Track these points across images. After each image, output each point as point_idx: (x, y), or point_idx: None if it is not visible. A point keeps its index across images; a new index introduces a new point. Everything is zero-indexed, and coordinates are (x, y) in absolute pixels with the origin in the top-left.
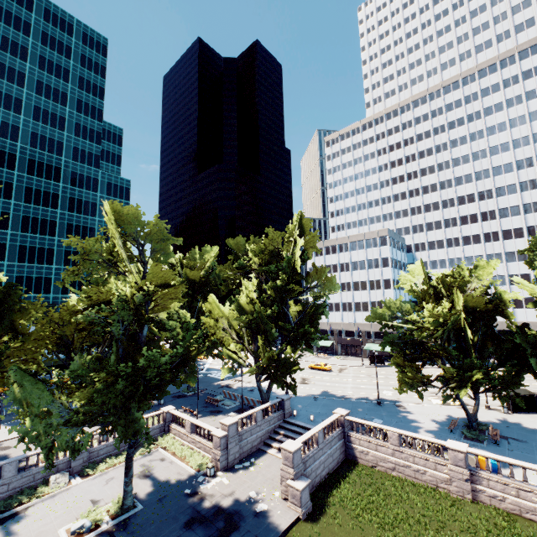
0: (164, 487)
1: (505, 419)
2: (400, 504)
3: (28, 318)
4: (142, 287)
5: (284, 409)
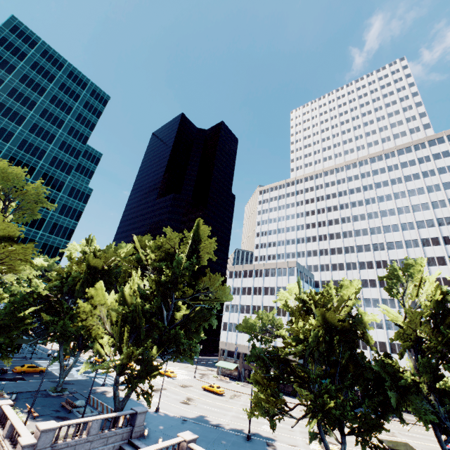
0: None
1: None
2: None
3: None
4: None
5: (134, 426)
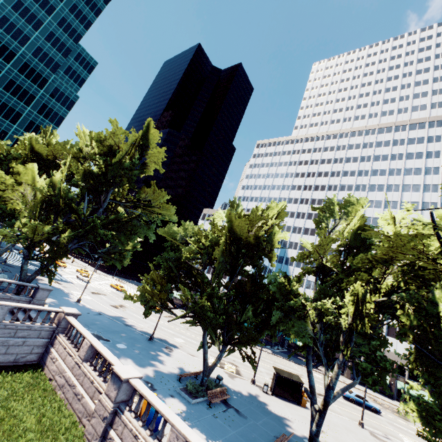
0: None
1: (256, 395)
2: None
3: None
4: None
5: (34, 298)
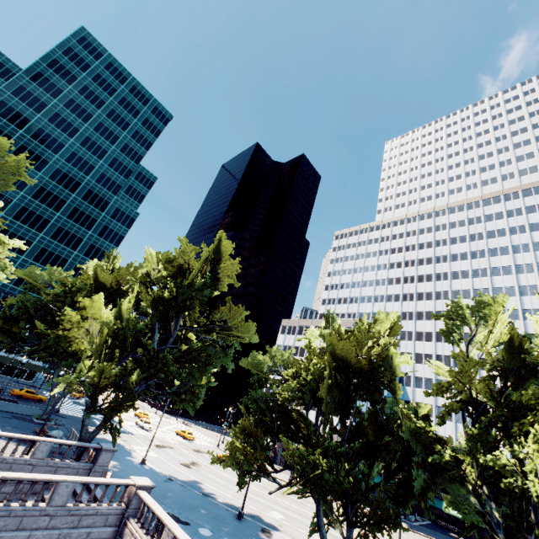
0: None
1: None
2: None
3: None
4: None
5: (95, 463)
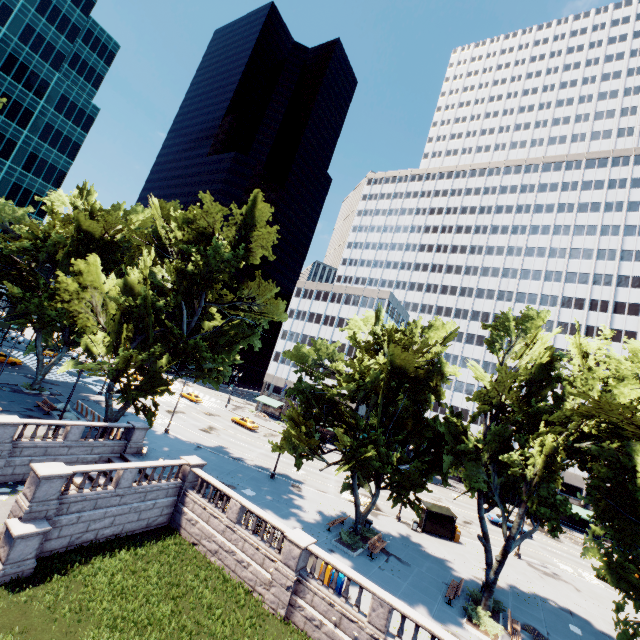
0: None
1: (407, 536)
2: (177, 599)
3: None
4: None
5: (130, 441)
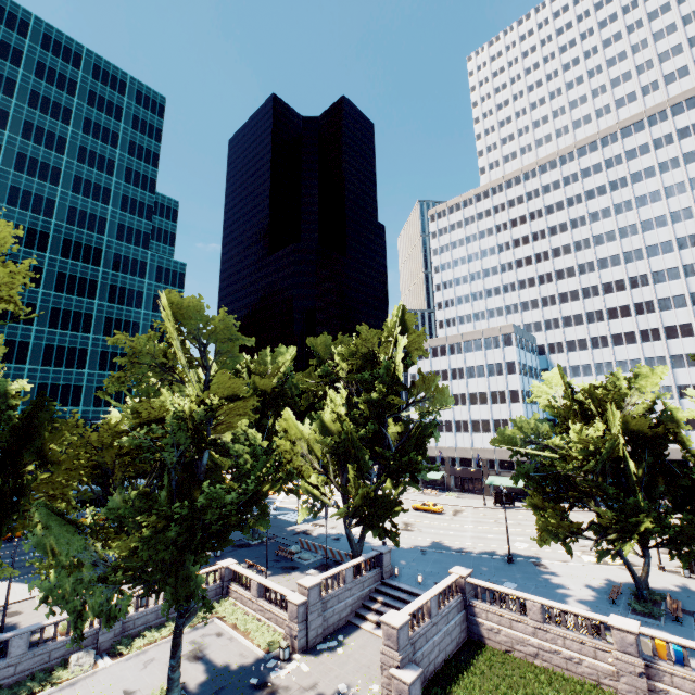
0: (222, 674)
1: (687, 586)
2: None
3: (60, 440)
4: (203, 400)
5: (383, 567)
